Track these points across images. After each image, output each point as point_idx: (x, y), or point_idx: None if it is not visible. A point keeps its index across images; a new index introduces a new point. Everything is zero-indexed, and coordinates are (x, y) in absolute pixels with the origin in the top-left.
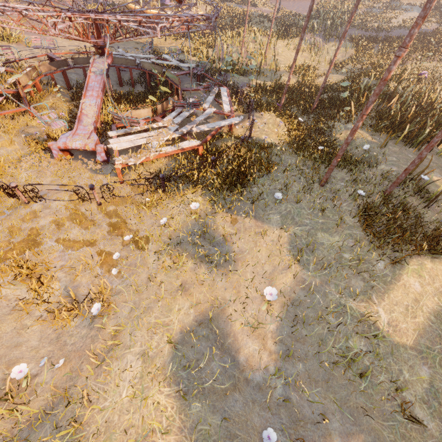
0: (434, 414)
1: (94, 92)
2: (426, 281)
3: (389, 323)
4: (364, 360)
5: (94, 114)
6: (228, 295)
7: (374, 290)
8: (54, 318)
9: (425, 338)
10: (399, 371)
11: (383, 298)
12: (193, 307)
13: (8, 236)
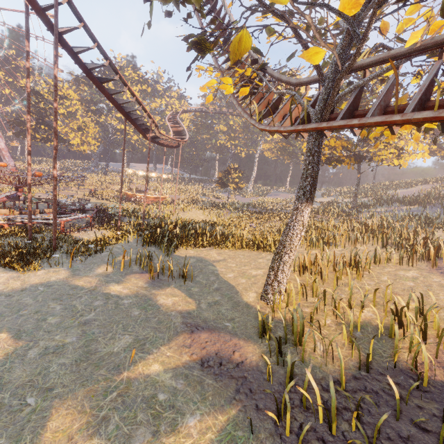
0: None
1: None
2: None
3: None
4: None
5: None
6: None
7: None
8: None
9: None
10: None
11: None
12: None
13: None
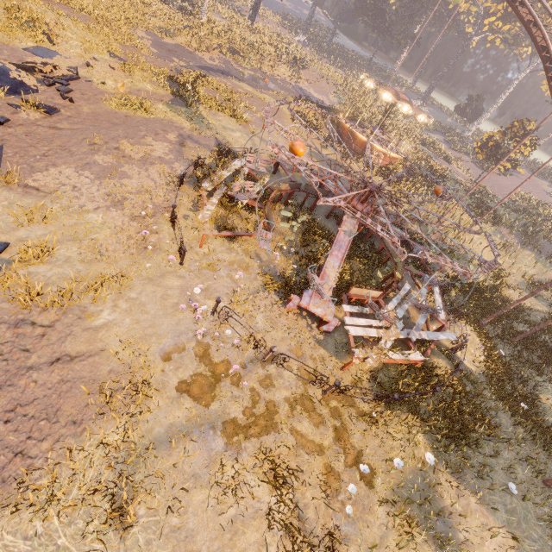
0: None
1: (340, 253)
2: None
3: None
4: None
5: (335, 278)
6: None
7: None
8: (292, 547)
9: None
10: None
11: None
12: None
13: (250, 402)
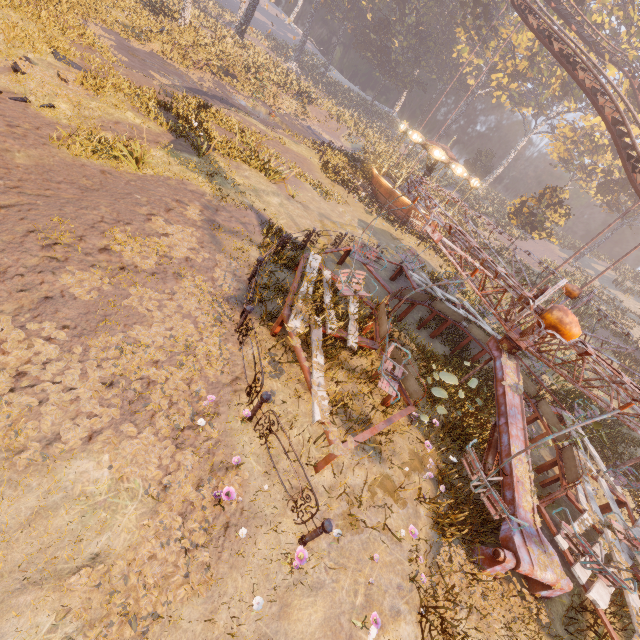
0: None
1: (519, 429)
2: None
3: None
4: None
5: (532, 485)
6: None
7: None
8: None
9: None
10: None
11: None
12: None
13: None
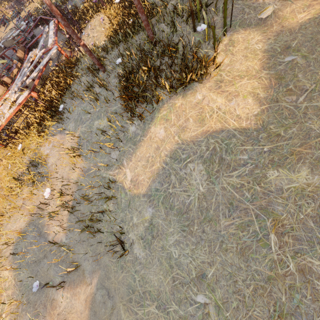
0: (145, 246)
1: None
2: (171, 123)
3: (132, 180)
4: (110, 217)
5: None
6: (46, 199)
7: (125, 154)
8: None
9: (157, 182)
10: (131, 218)
11: (131, 159)
12: (28, 215)
13: None
